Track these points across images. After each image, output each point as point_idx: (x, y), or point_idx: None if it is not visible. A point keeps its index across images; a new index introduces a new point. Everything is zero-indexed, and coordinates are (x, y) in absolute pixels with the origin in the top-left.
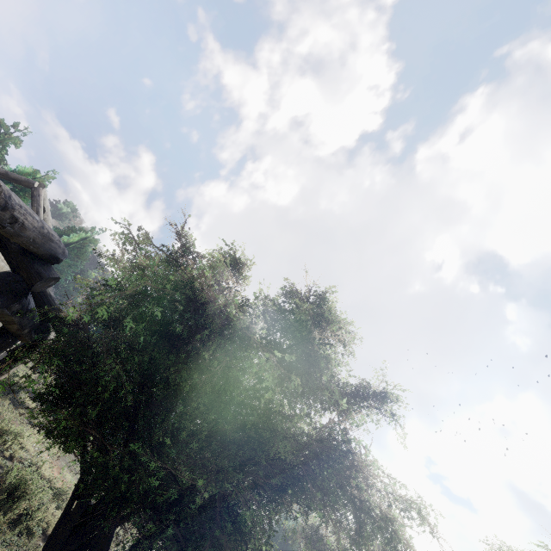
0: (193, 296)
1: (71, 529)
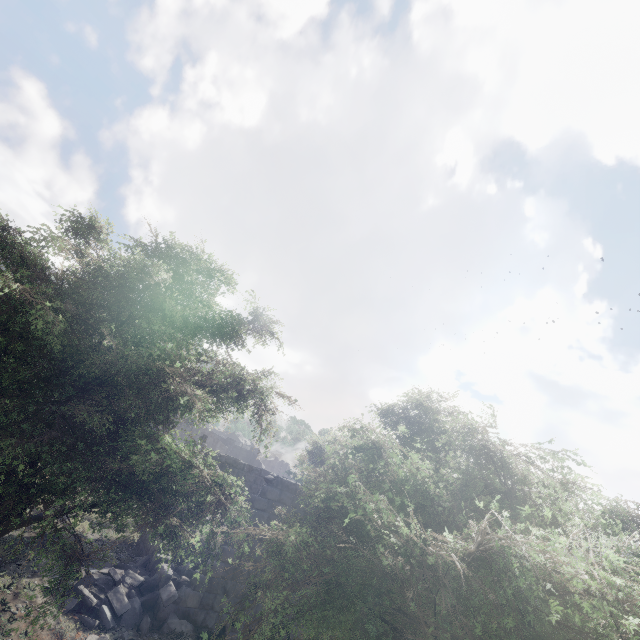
0: None
1: None
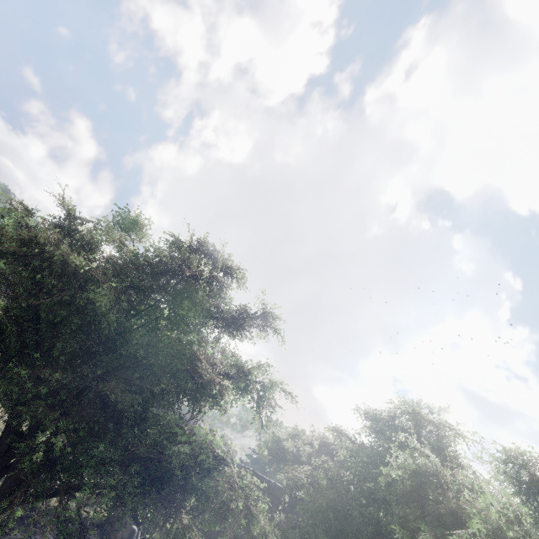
0: (49, 251)
1: (6, 446)
